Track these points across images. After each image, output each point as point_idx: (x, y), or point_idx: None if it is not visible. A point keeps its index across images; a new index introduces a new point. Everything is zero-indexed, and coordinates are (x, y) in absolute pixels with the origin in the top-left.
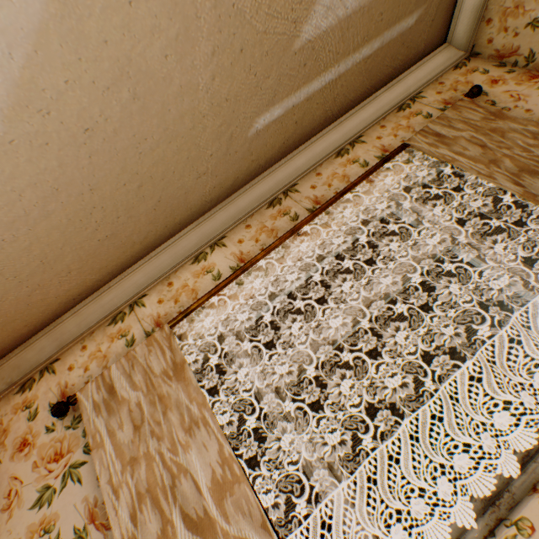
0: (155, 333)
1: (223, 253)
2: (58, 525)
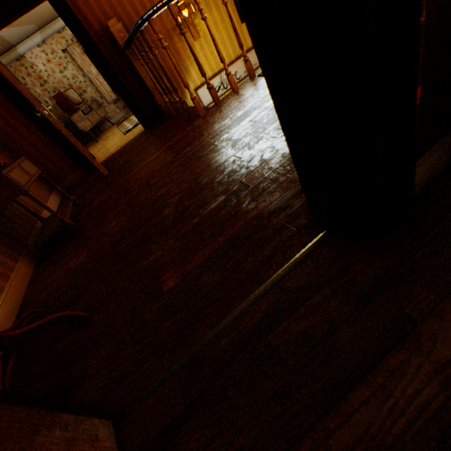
0: None
1: None
2: None
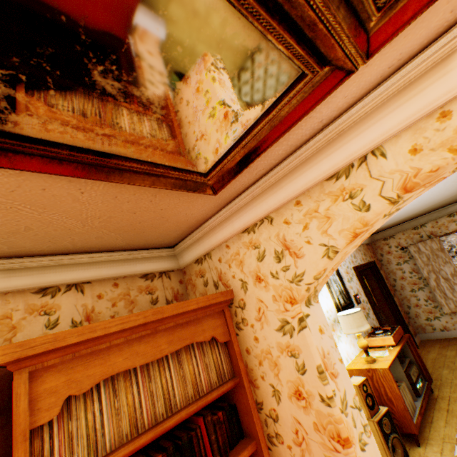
0: (433, 238)
1: None
2: (403, 270)
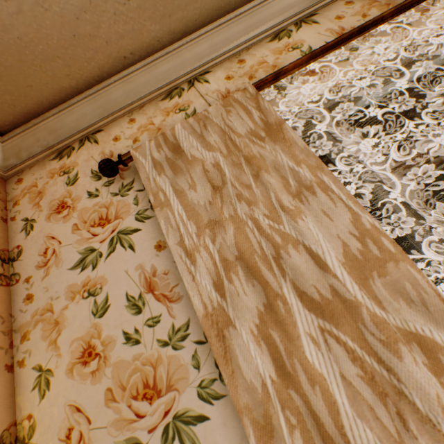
0: (234, 95)
1: (314, 30)
2: (105, 290)
